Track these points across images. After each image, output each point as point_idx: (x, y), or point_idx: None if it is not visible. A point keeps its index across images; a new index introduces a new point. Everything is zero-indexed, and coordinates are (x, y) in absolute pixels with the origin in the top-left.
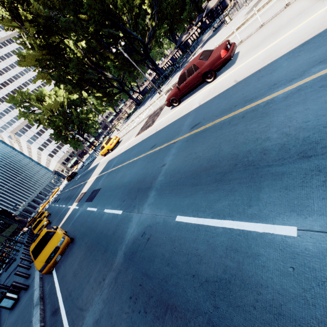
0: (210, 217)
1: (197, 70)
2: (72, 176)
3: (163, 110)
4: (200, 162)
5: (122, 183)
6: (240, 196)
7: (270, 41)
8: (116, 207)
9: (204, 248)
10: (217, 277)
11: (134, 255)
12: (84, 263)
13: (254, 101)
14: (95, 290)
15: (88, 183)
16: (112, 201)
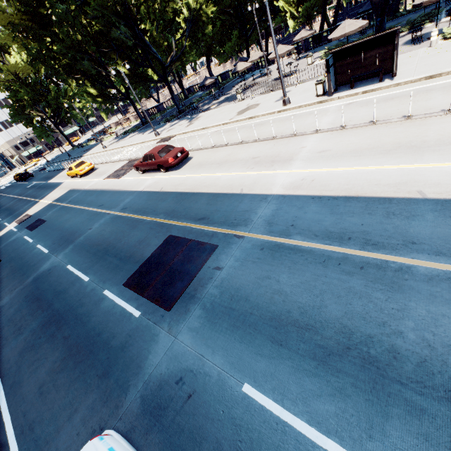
0: (77, 269)
1: (155, 160)
2: (24, 177)
3: None
4: (100, 239)
5: (63, 227)
6: (92, 264)
7: (194, 171)
8: (47, 247)
9: (65, 281)
10: (60, 291)
11: (38, 279)
12: (5, 280)
13: (144, 215)
14: (7, 294)
15: (38, 205)
16: (47, 239)
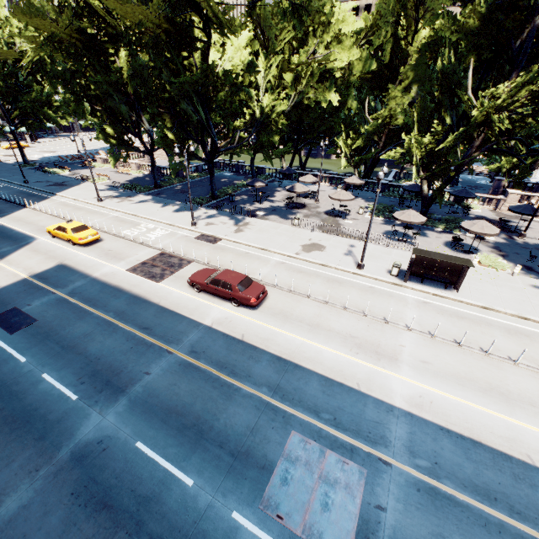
0: (161, 456)
1: (231, 291)
2: None
3: (181, 271)
4: (177, 402)
5: (86, 350)
6: (184, 451)
7: (279, 322)
8: (68, 385)
9: (147, 475)
10: (147, 495)
11: (85, 458)
12: None
13: (235, 378)
14: (22, 478)
15: None
16: (62, 368)
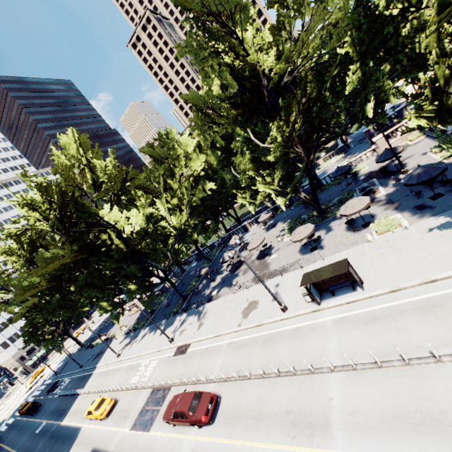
0: None
1: (187, 418)
2: (31, 411)
3: (164, 405)
4: None
5: None
6: None
7: (231, 430)
8: None
9: None
10: None
11: None
12: None
13: None
14: None
15: None
16: None
